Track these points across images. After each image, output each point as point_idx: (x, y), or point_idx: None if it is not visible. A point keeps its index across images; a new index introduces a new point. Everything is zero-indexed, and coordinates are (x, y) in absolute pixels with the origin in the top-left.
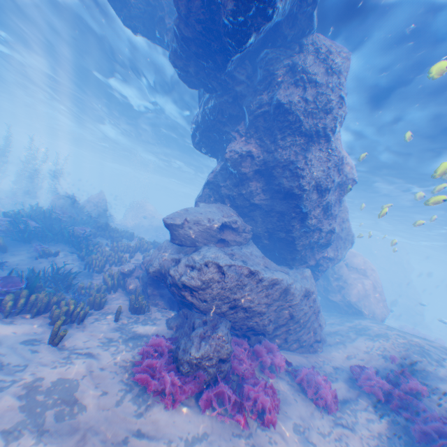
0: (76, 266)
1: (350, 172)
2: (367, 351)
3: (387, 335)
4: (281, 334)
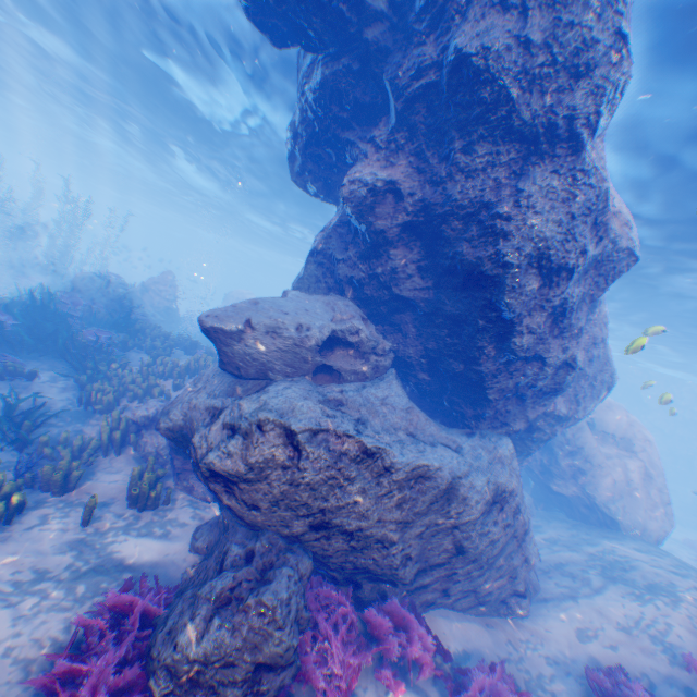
0: (65, 400)
1: (622, 234)
2: (631, 632)
3: (679, 595)
4: (436, 582)
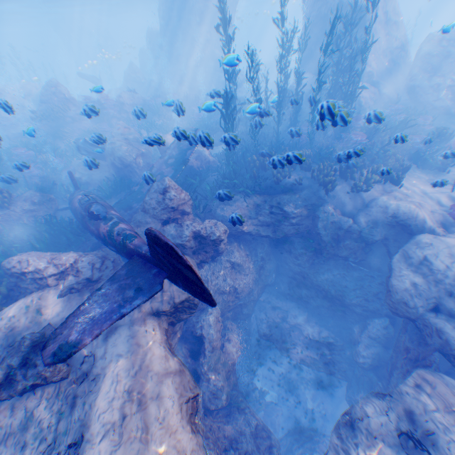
0: None
1: None
2: None
3: None
4: None
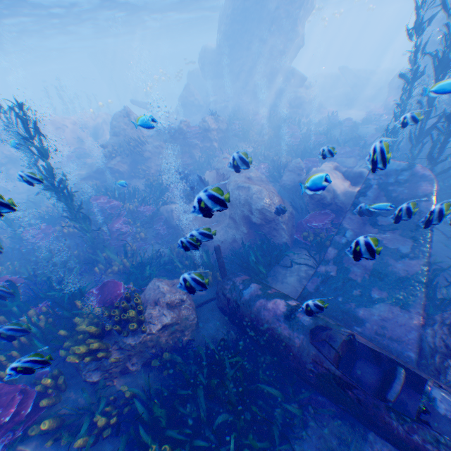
0: None
1: None
2: None
3: None
4: None
